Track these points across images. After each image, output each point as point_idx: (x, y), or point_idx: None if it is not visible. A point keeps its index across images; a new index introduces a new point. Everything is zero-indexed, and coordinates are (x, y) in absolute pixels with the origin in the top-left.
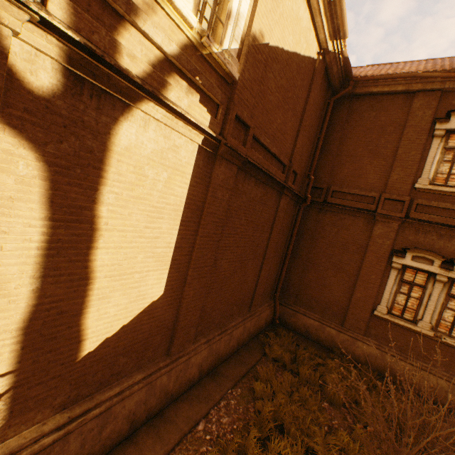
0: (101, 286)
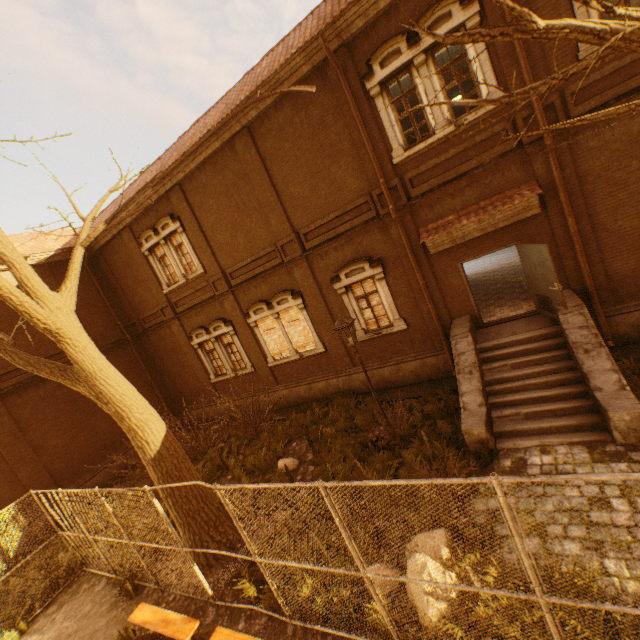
0: None
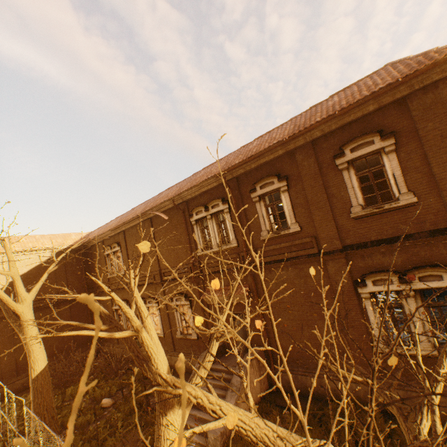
0: None
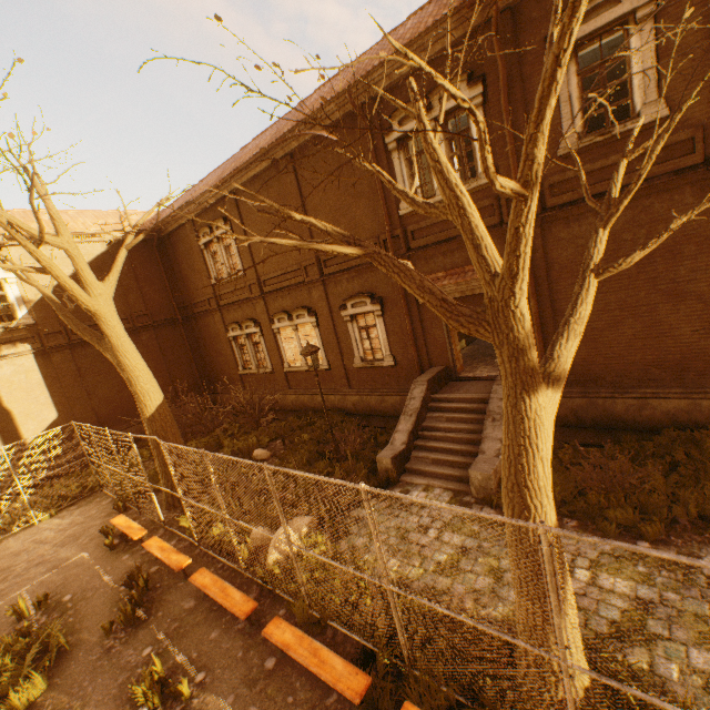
0: (21, 421)
